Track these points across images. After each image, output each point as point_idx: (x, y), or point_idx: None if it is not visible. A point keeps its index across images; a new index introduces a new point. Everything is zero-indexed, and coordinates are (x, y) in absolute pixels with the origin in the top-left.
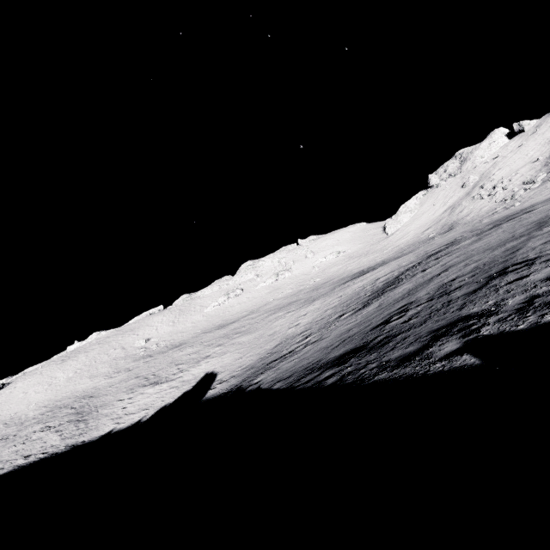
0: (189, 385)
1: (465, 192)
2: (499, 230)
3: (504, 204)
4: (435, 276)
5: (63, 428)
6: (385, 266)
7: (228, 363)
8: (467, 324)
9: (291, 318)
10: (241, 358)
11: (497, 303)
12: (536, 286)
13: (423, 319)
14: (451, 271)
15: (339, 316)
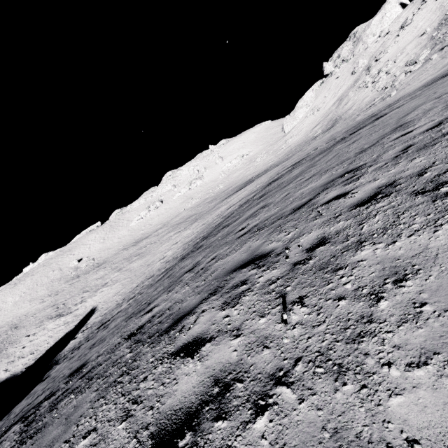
0: (74, 323)
1: (354, 80)
2: (319, 162)
3: (382, 94)
4: (190, 267)
5: None
6: (255, 182)
7: (109, 297)
8: None
9: (170, 244)
10: (116, 295)
11: None
12: None
13: None
14: (187, 276)
15: (162, 273)
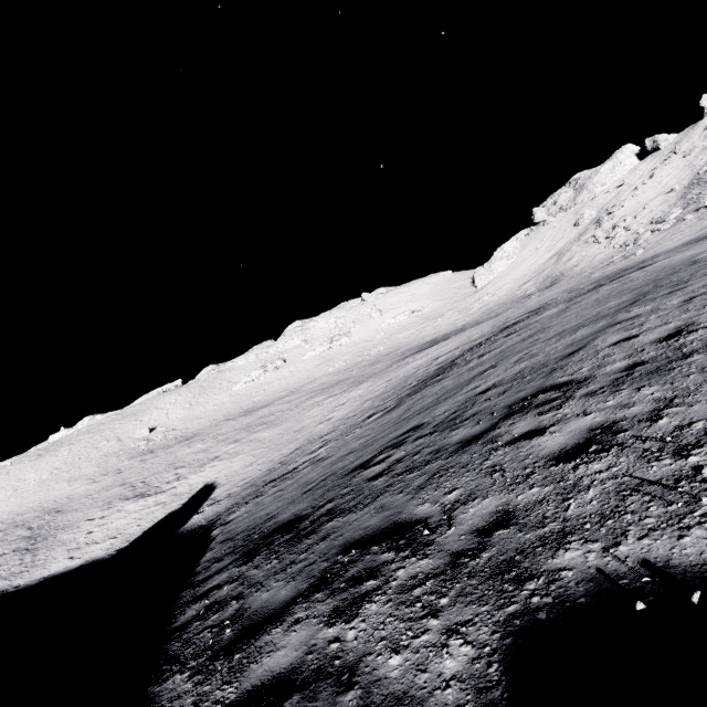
0: (179, 502)
1: (577, 233)
2: (592, 297)
3: (623, 252)
4: (480, 373)
5: (3, 561)
6: (457, 337)
7: (235, 470)
8: (376, 561)
9: (328, 407)
10: (250, 465)
11: (454, 506)
12: (530, 476)
13: (384, 485)
14: (497, 368)
15: (368, 417)
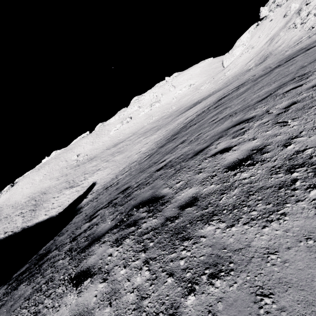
0: (83, 191)
1: (285, 22)
2: (264, 80)
3: (309, 33)
4: (179, 144)
5: (26, 215)
6: (203, 102)
7: (103, 176)
8: None
9: (142, 144)
10: (108, 174)
11: None
12: None
13: (56, 260)
14: (182, 145)
15: (145, 157)
